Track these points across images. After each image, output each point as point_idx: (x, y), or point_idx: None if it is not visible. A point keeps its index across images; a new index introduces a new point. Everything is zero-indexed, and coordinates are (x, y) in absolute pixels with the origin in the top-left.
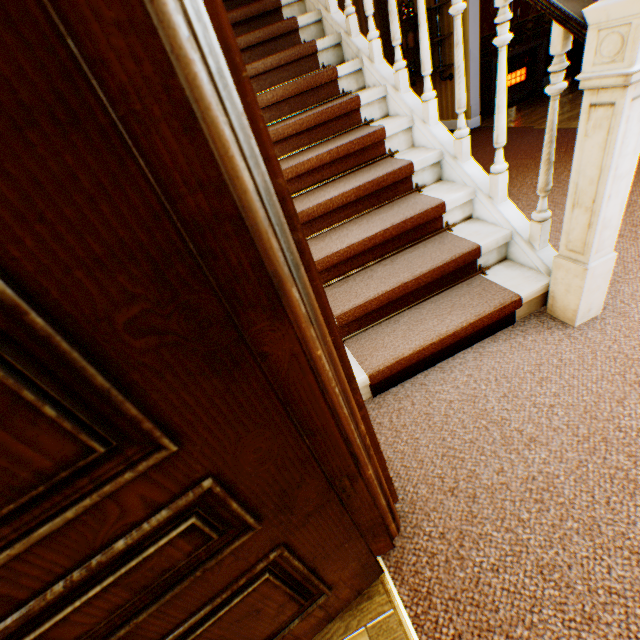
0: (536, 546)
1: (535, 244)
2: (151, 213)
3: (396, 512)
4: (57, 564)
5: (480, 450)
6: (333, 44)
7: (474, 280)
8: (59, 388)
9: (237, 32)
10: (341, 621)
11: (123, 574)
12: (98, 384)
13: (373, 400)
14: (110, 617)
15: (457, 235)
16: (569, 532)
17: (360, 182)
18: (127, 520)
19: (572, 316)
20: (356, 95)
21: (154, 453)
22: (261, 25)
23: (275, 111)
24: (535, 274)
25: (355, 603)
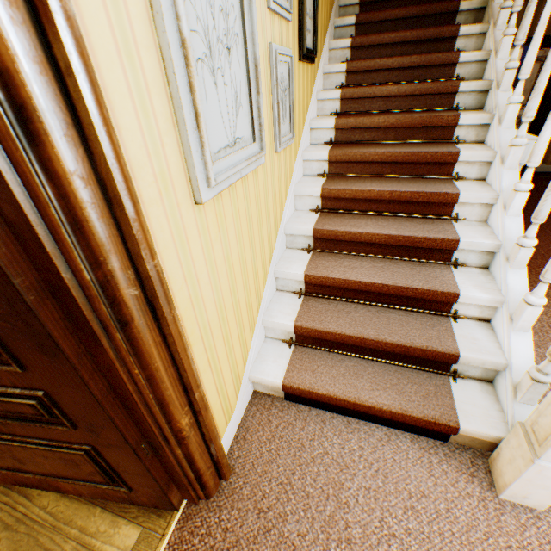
0: None
1: (518, 394)
2: (6, 280)
3: (211, 486)
4: None
5: (306, 506)
6: (478, 89)
7: (438, 377)
8: None
9: (402, 49)
10: (137, 510)
11: (1, 400)
12: None
13: (282, 401)
14: None
15: (454, 329)
16: None
17: (396, 232)
18: (3, 381)
19: (501, 486)
20: (457, 150)
21: (14, 365)
22: (428, 48)
23: (381, 133)
24: (500, 419)
25: (151, 509)
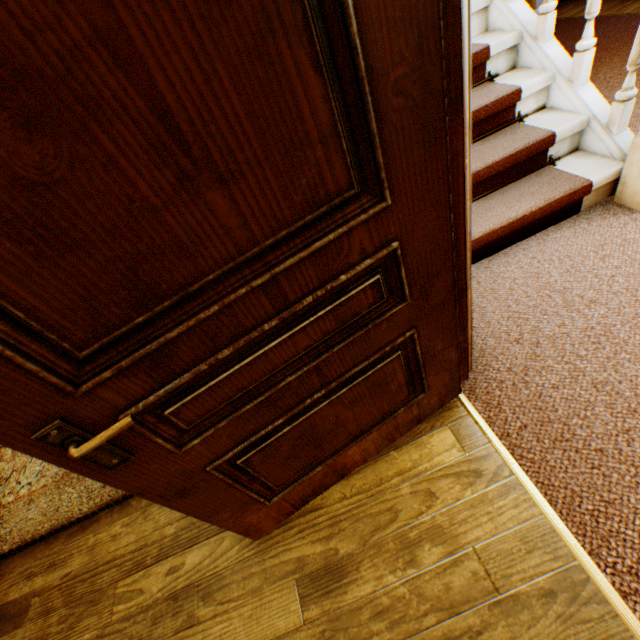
0: (591, 371)
1: (613, 128)
2: None
3: (471, 352)
4: (311, 281)
5: (543, 312)
6: None
7: (543, 171)
8: (348, 131)
9: None
10: (427, 424)
11: (336, 306)
12: (371, 129)
13: None
14: (321, 341)
15: (529, 126)
16: (621, 361)
17: None
18: (348, 261)
19: None
20: None
21: (376, 206)
22: None
23: None
24: (608, 161)
25: (437, 413)
